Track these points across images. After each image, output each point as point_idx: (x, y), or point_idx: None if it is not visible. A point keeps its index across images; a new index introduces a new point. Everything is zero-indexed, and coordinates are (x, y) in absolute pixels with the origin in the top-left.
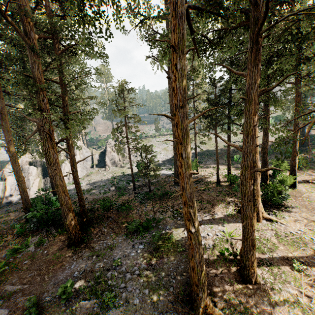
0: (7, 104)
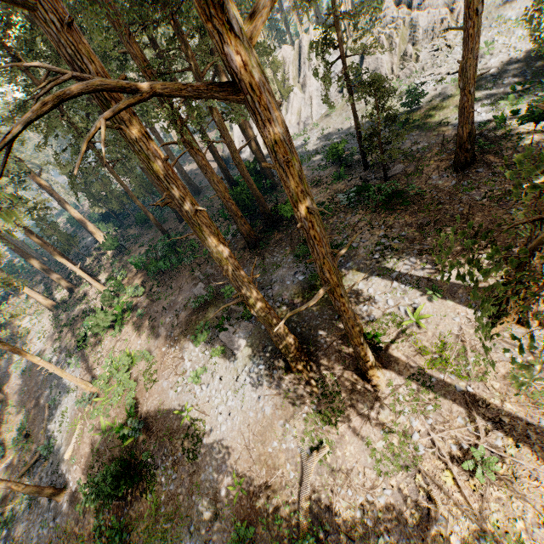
0: (164, 50)
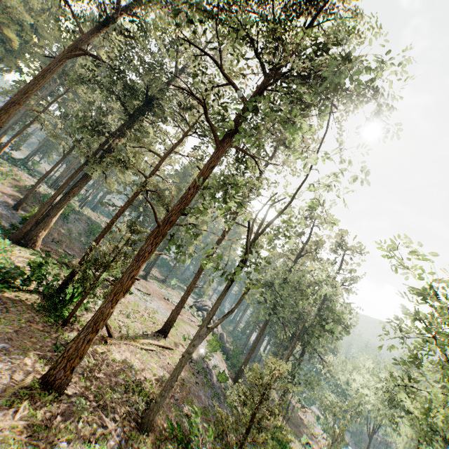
0: None
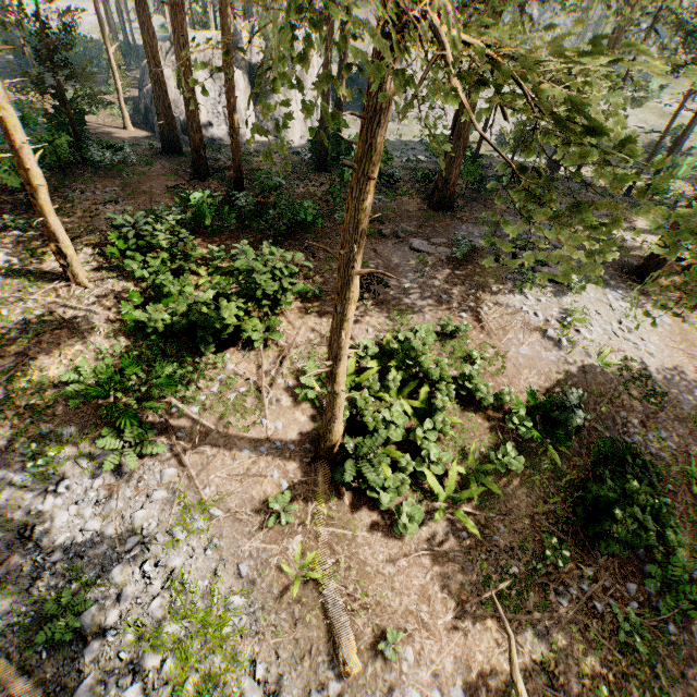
0: None
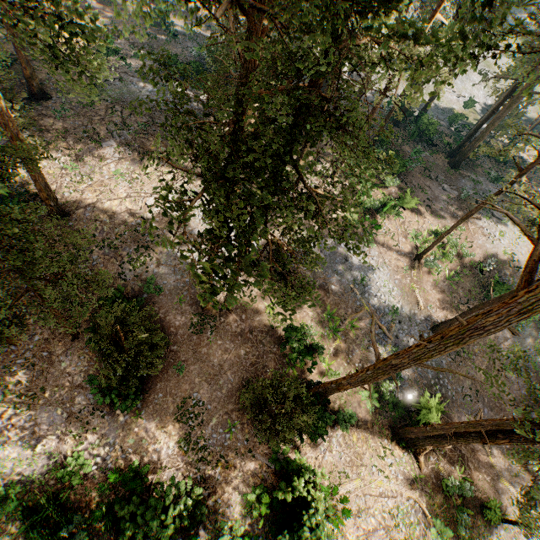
0: None
